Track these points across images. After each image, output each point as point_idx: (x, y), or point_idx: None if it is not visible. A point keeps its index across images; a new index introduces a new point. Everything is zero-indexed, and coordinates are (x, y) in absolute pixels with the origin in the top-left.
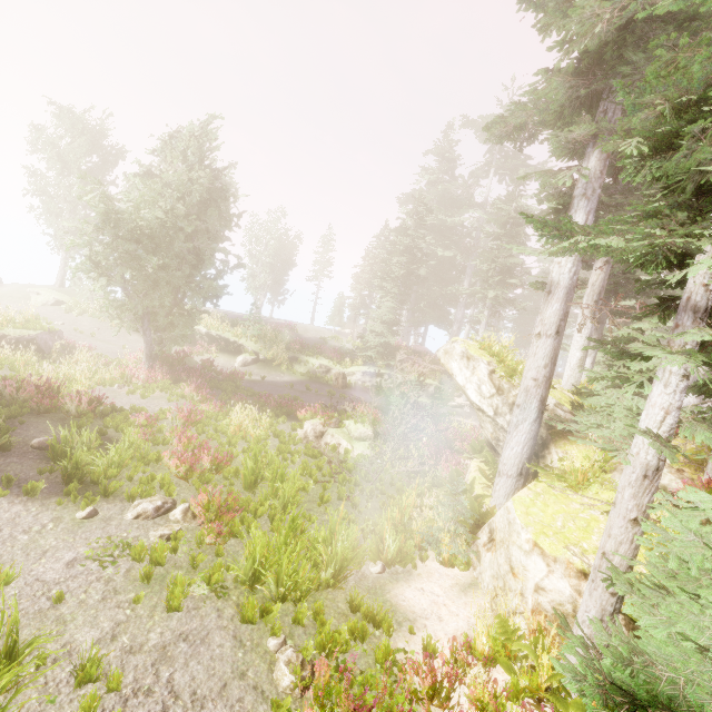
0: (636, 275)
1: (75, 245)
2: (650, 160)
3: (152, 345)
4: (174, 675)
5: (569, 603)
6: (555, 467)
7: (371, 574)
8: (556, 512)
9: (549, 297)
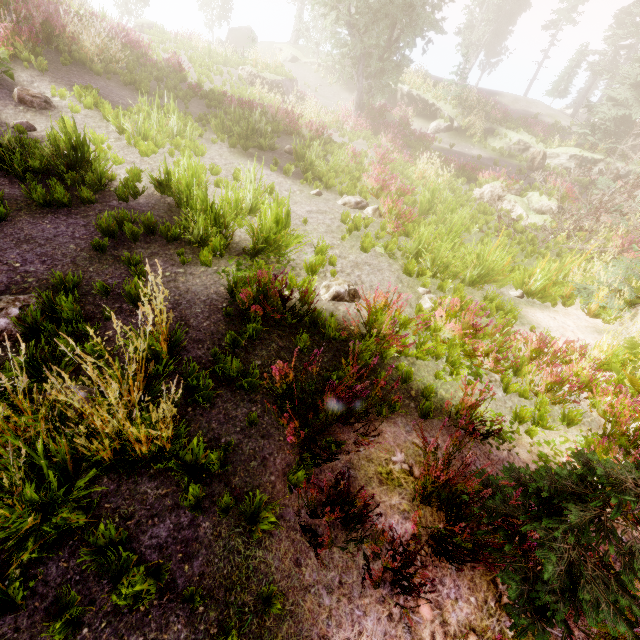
0: None
1: None
2: None
3: (362, 93)
4: (361, 275)
5: None
6: None
7: (508, 295)
8: None
9: None
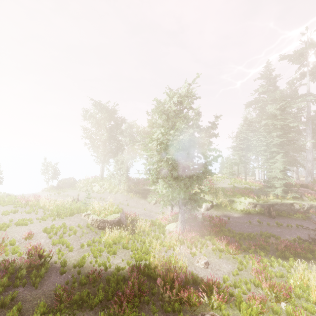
0: None
1: (149, 164)
2: None
3: (183, 214)
4: None
5: None
6: None
7: None
8: None
9: None
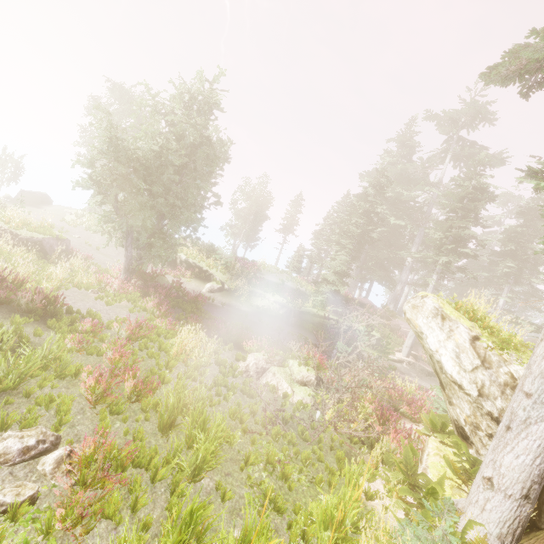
0: None
1: (80, 163)
2: None
3: (131, 260)
4: None
5: None
6: None
7: None
8: None
9: None
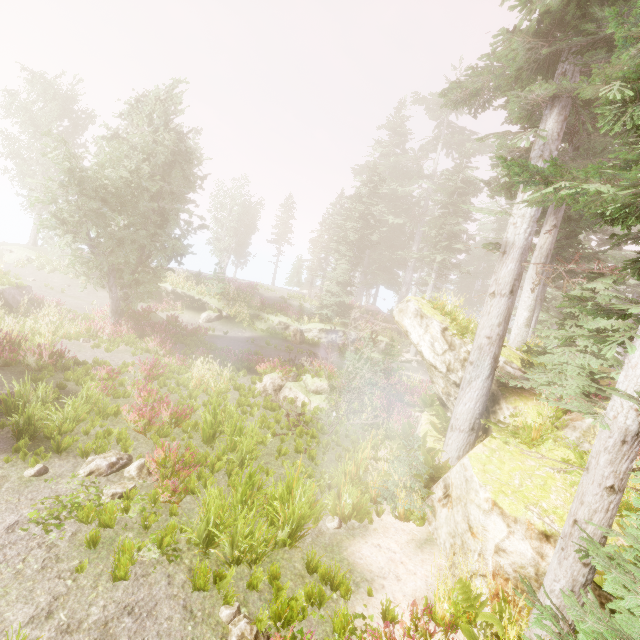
0: (579, 240)
1: (39, 201)
2: (632, 106)
3: (118, 301)
4: None
5: (531, 566)
6: (508, 423)
7: (327, 530)
8: (513, 469)
9: (503, 257)
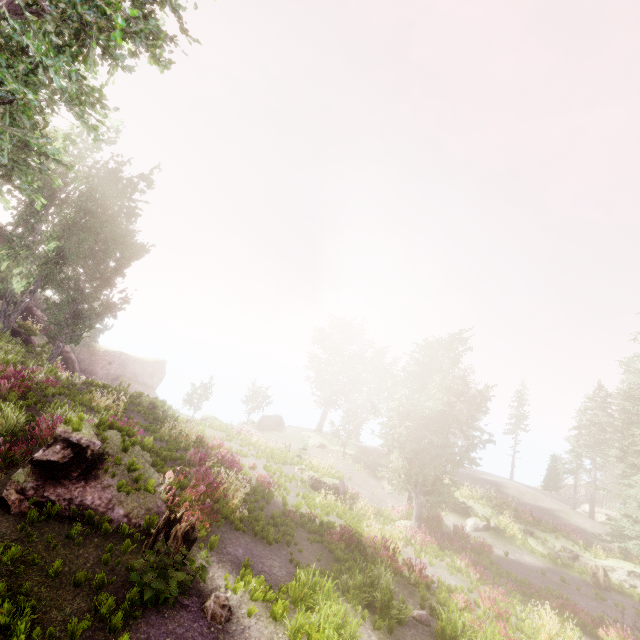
0: None
1: (385, 426)
2: None
3: (421, 507)
4: None
5: None
6: None
7: None
8: None
9: None
